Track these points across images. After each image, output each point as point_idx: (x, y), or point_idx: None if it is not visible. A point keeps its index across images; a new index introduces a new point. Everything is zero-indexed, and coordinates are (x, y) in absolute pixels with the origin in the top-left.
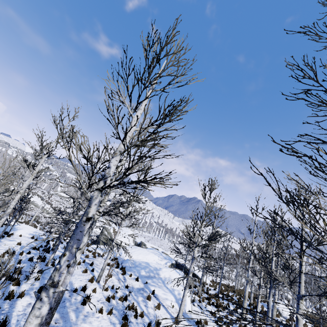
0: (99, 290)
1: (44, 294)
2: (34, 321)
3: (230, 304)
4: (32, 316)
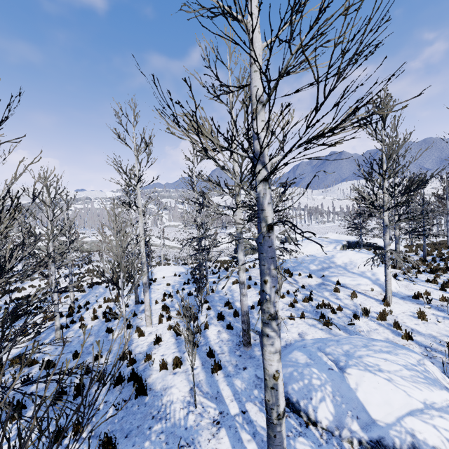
0: None
1: (268, 329)
2: (274, 357)
3: None
4: (268, 353)
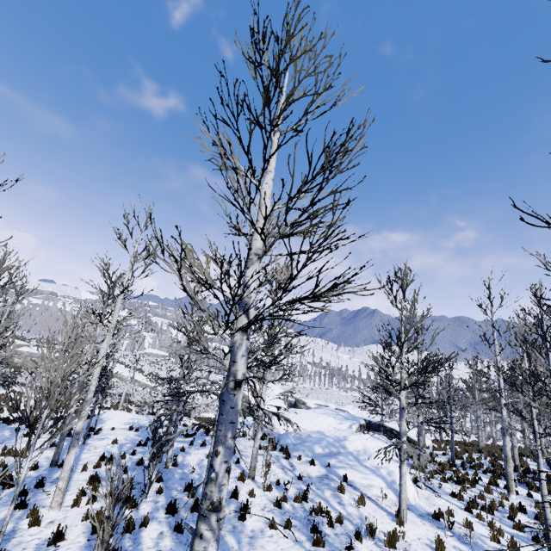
0: (259, 491)
1: (204, 526)
2: None
3: (480, 474)
4: None
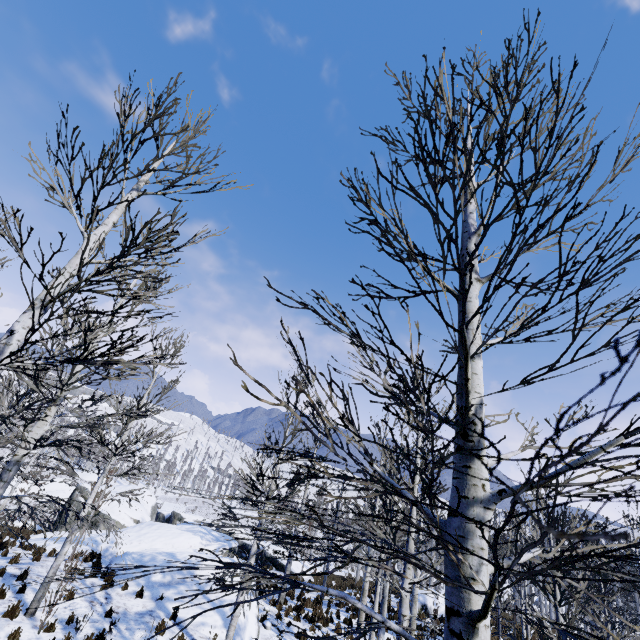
0: (31, 633)
1: None
2: None
3: (343, 613)
4: None
